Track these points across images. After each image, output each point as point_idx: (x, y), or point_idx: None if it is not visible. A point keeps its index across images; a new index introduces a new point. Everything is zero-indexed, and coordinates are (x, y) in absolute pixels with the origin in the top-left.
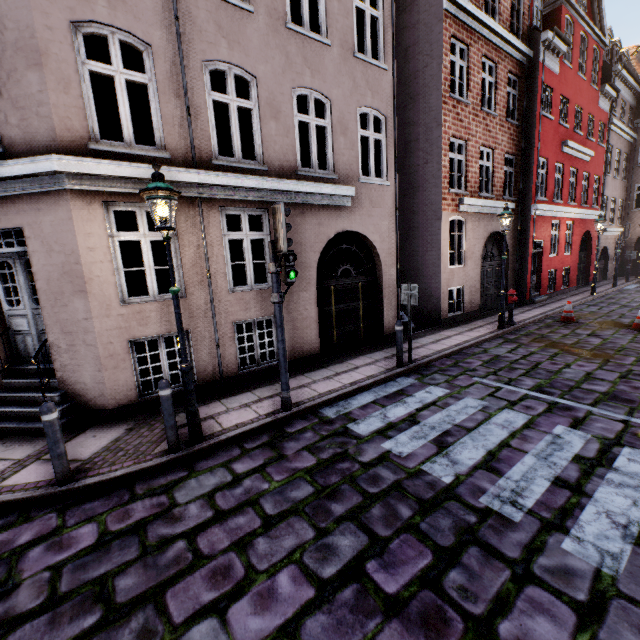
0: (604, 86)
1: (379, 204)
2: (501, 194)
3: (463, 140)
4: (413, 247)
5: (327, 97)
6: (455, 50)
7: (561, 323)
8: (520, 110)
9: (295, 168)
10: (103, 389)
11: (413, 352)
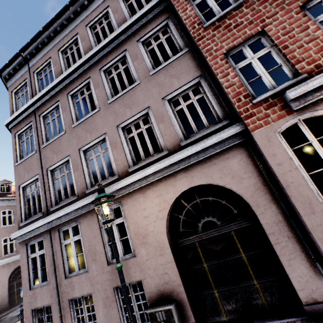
0: None
1: None
2: None
3: None
4: None
5: None
6: None
7: None
8: None
9: (2, 256)
10: None
11: None
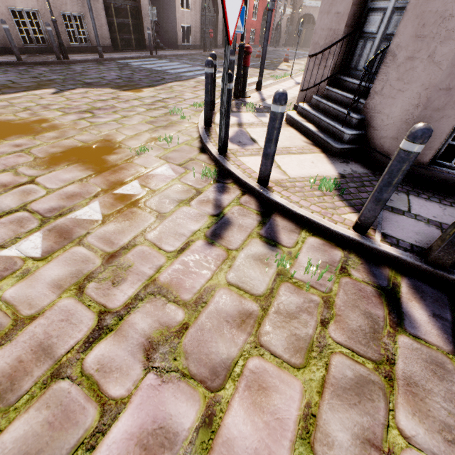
0: None
1: None
2: None
3: None
4: None
5: None
6: None
7: None
8: None
9: None
10: (4, 35)
11: (159, 53)
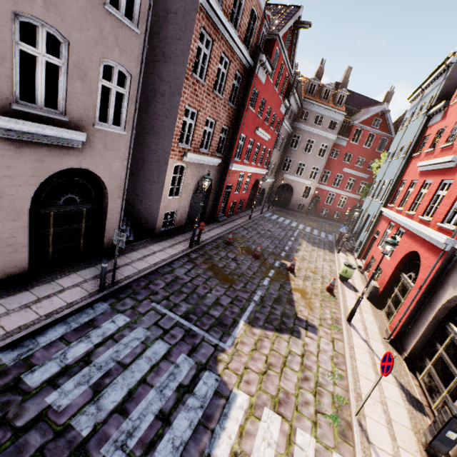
0: (285, 99)
1: (113, 148)
2: (215, 151)
3: (196, 110)
4: (146, 175)
5: (65, 37)
6: (203, 39)
7: (225, 245)
8: (238, 98)
9: (10, 100)
10: None
11: (120, 271)
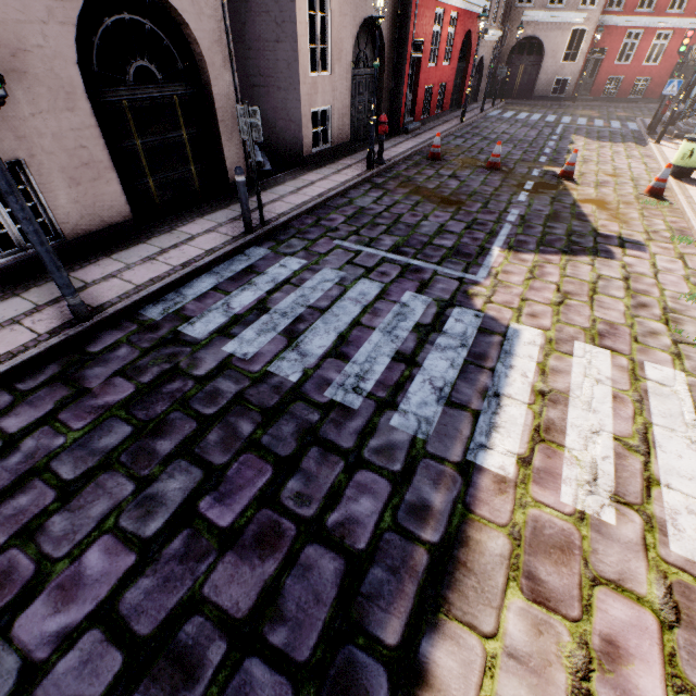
0: None
1: None
2: None
3: None
4: (258, 32)
5: None
6: None
7: (429, 161)
8: None
9: None
10: None
11: (268, 209)
